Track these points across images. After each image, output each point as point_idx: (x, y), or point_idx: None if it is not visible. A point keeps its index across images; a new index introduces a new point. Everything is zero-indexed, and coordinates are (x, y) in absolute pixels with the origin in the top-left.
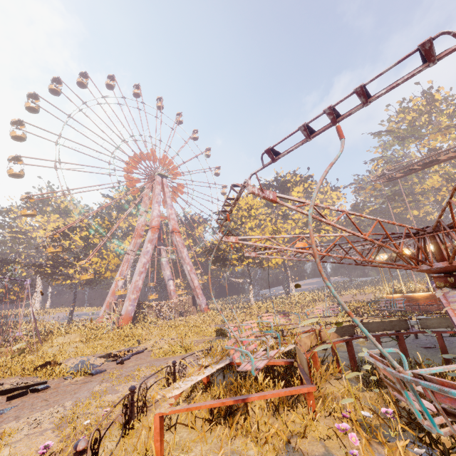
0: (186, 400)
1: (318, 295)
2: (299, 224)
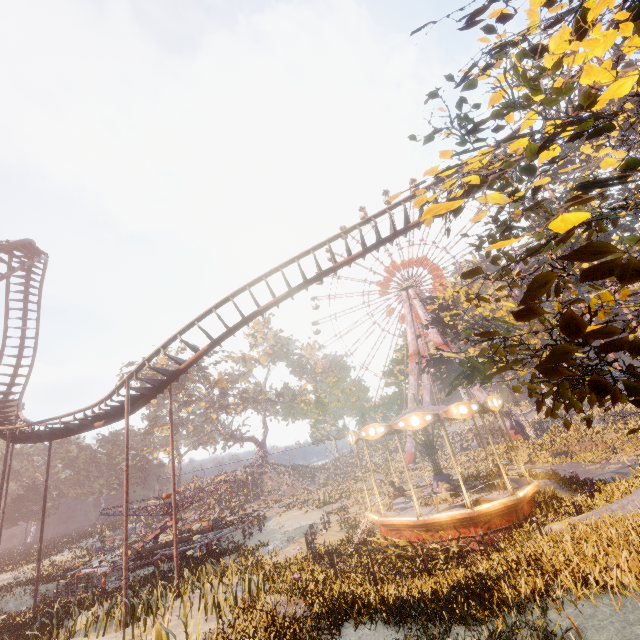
0: None
1: None
2: None
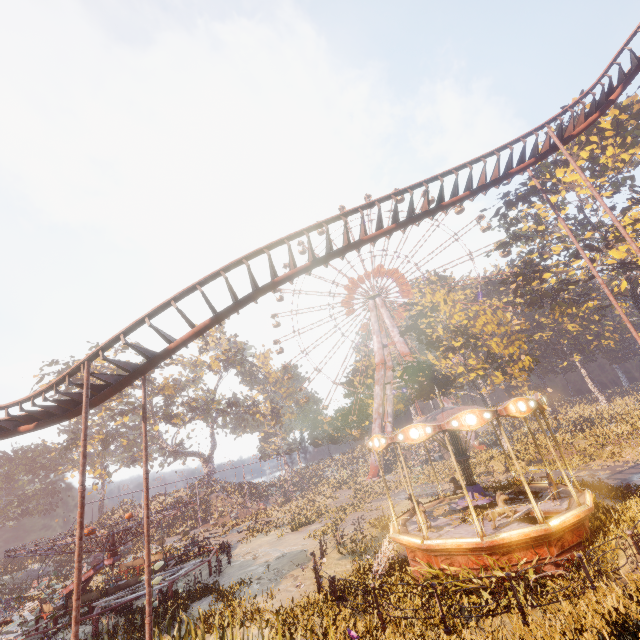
0: None
1: None
2: None
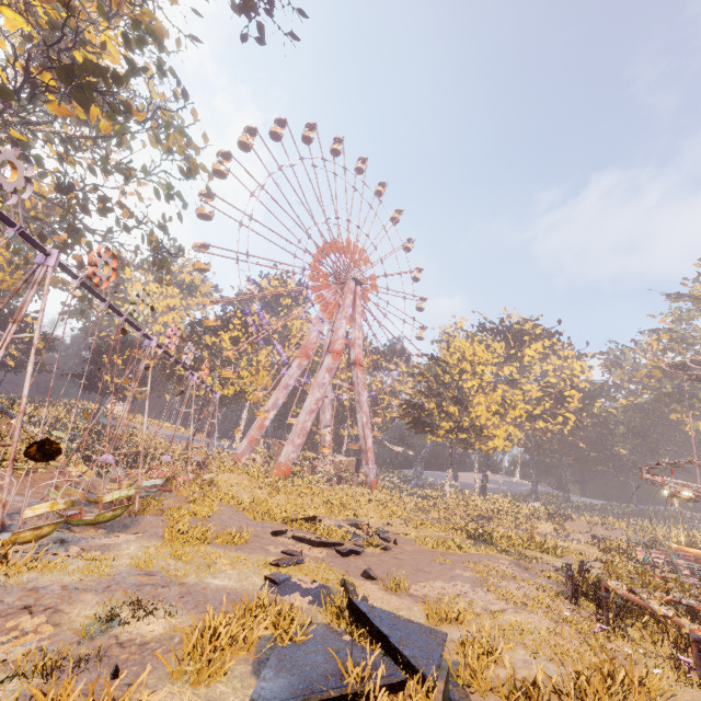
0: (615, 619)
1: (536, 509)
2: (525, 397)
